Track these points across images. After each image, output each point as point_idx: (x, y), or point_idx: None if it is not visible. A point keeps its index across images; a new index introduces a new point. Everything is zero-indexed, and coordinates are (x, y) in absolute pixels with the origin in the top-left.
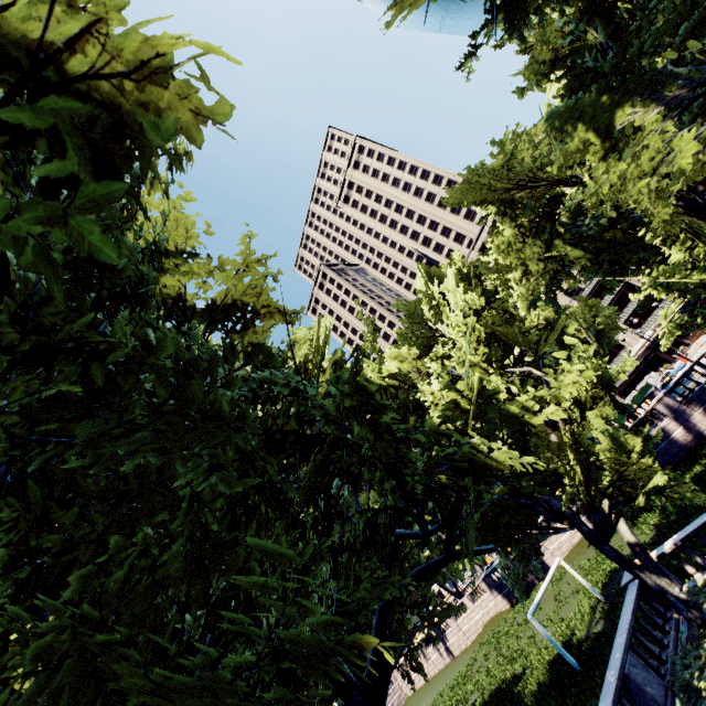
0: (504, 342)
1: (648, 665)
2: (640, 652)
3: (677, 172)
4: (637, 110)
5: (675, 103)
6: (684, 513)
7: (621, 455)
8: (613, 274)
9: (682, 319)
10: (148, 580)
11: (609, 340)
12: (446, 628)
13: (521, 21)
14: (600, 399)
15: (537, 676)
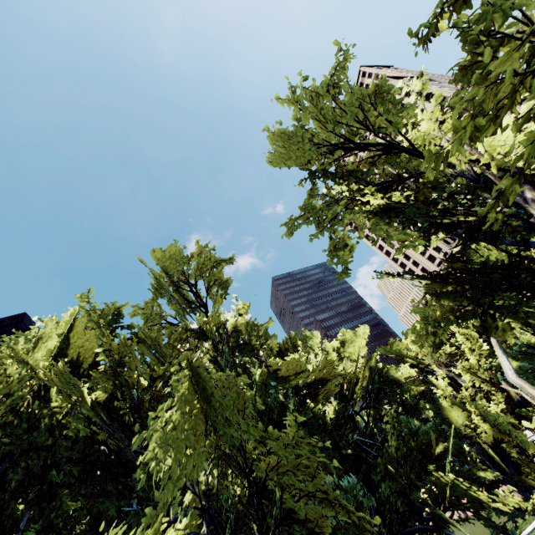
0: None
1: None
2: None
3: None
4: None
5: None
6: None
7: None
8: None
9: None
10: None
11: None
12: None
13: None
14: None
15: None
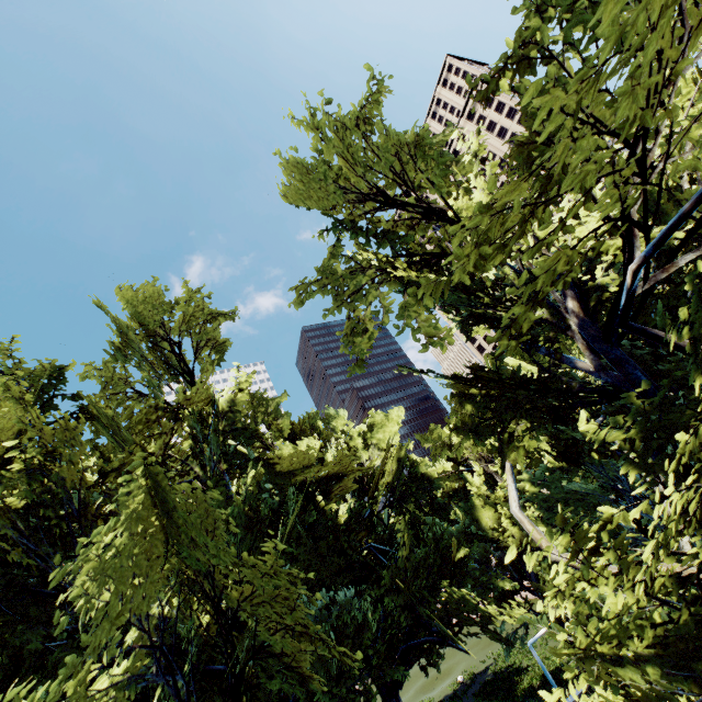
0: None
1: None
2: None
3: None
4: None
5: None
6: None
7: None
8: None
9: None
10: None
11: None
12: None
13: None
14: None
15: (532, 677)
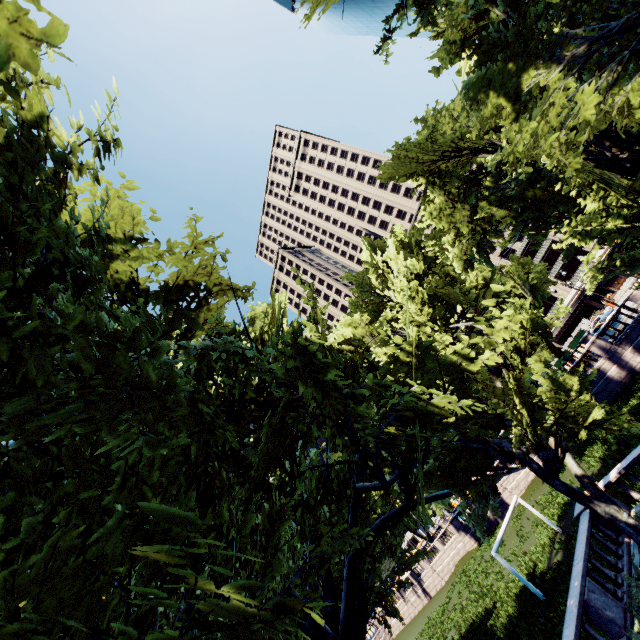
0: (447, 302)
1: (605, 590)
2: (597, 578)
3: (582, 123)
4: (540, 72)
5: (573, 61)
6: (625, 444)
7: (561, 394)
8: (537, 229)
9: (603, 263)
10: (78, 559)
11: (542, 293)
12: (421, 571)
13: (429, 5)
14: (538, 345)
15: (507, 609)
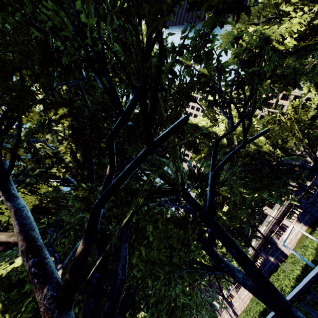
0: None
1: None
2: None
3: None
4: None
5: None
6: None
7: None
8: (303, 55)
9: None
10: None
11: None
12: (231, 298)
13: None
14: None
15: (291, 286)
